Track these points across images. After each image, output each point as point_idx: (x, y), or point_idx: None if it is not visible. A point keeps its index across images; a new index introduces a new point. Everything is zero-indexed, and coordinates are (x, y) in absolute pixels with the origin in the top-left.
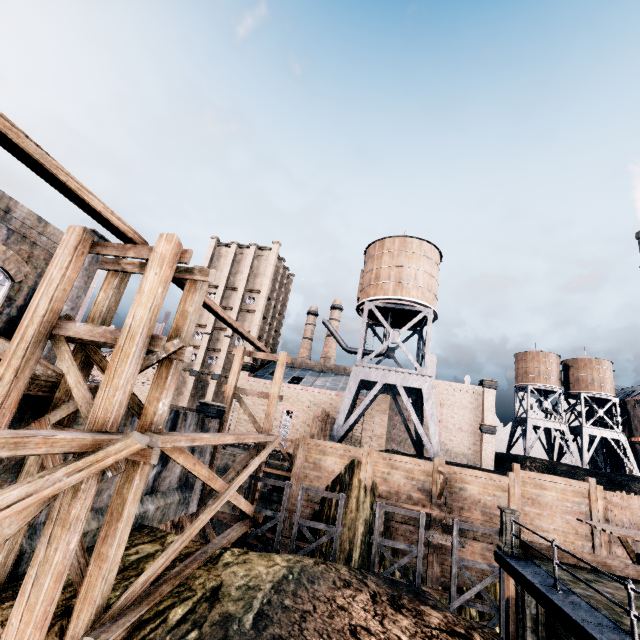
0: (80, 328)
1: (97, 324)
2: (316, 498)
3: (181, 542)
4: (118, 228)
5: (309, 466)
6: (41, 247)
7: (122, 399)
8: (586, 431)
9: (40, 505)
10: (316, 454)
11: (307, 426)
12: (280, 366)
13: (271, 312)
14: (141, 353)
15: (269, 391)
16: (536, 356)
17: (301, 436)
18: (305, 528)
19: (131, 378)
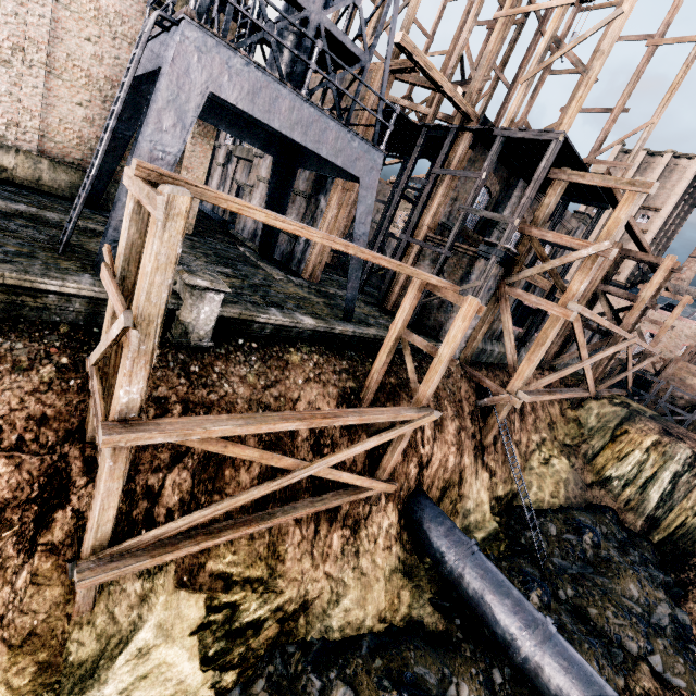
0: (610, 289)
1: (606, 283)
2: (672, 400)
3: (614, 380)
4: (646, 250)
5: (674, 379)
6: (564, 229)
7: (632, 323)
8: None
9: (592, 349)
10: (684, 373)
11: (669, 352)
12: (681, 306)
13: (663, 232)
14: (643, 307)
15: None
16: None
17: (675, 358)
18: (666, 408)
19: (637, 316)
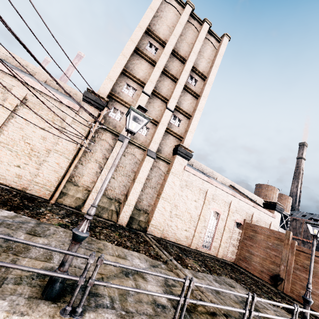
0: None
1: None
2: None
3: None
4: None
5: None
6: None
7: None
8: (279, 230)
9: None
10: None
11: (229, 230)
12: None
13: None
14: None
15: (204, 188)
16: (273, 189)
17: None
18: None
19: None
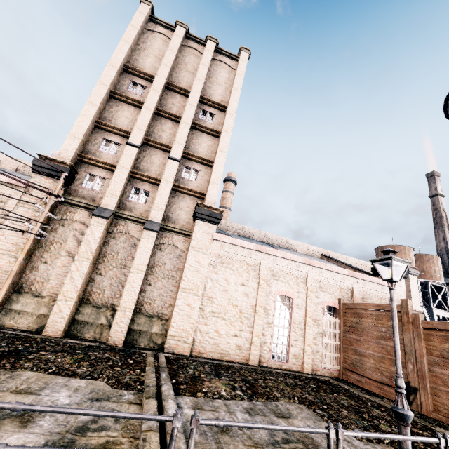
0: None
1: None
2: None
3: None
4: None
5: None
6: None
7: None
8: (435, 312)
9: None
10: None
11: (315, 323)
12: None
13: None
14: None
15: (253, 262)
16: (403, 249)
17: None
18: None
19: None
